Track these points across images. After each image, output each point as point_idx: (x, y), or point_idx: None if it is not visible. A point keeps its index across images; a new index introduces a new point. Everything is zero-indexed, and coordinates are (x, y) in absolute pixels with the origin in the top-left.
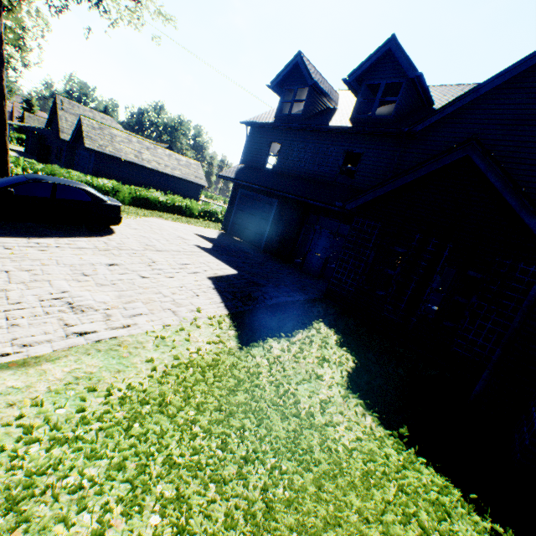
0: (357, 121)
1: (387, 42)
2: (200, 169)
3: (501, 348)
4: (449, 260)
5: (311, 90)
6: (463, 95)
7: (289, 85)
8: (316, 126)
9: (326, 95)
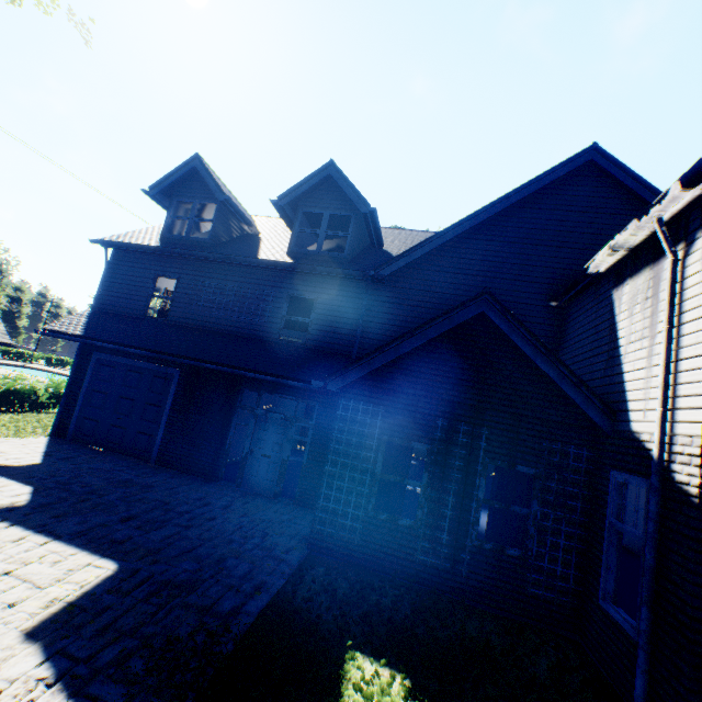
0: (299, 257)
1: (326, 167)
2: None
3: (648, 607)
4: (489, 453)
5: (222, 207)
6: (429, 240)
7: (183, 195)
8: (239, 257)
9: (245, 218)
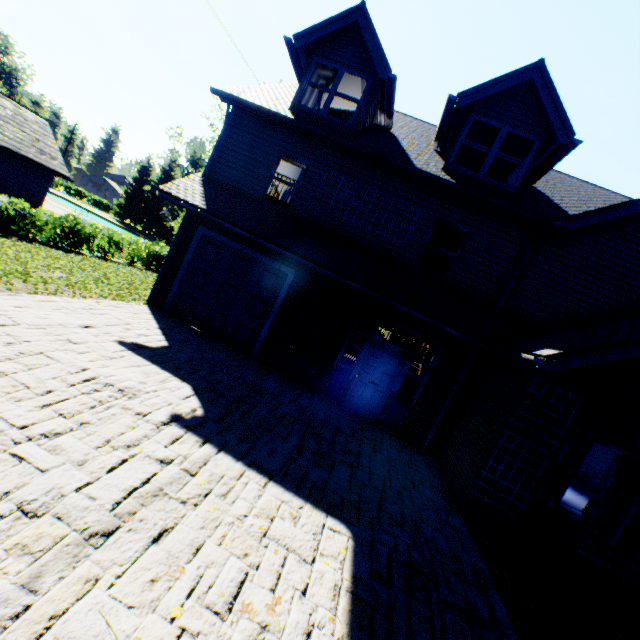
0: (456, 176)
1: (532, 67)
2: (50, 136)
3: None
4: None
5: (373, 86)
6: (639, 201)
7: (326, 57)
8: (394, 160)
9: (391, 107)
